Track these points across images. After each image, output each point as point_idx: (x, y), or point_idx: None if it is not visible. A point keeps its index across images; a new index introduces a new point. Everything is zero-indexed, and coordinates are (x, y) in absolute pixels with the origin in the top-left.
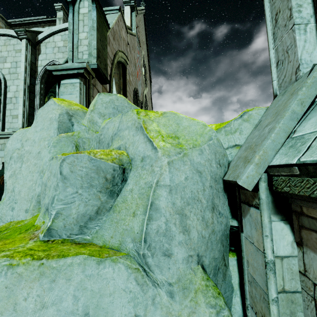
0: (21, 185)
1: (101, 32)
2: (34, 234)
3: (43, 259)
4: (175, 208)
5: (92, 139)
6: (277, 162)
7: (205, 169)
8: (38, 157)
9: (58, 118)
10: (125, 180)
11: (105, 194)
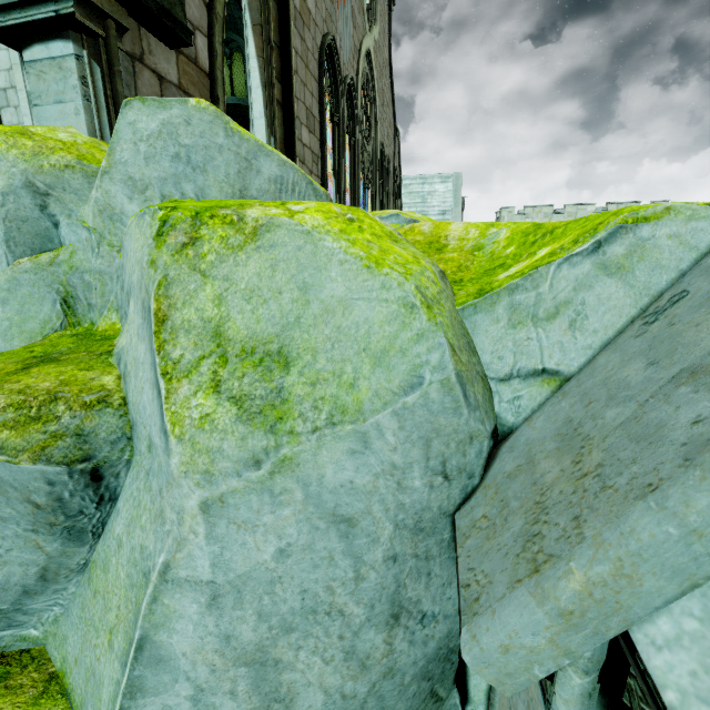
0: None
1: None
2: None
3: None
4: (233, 651)
5: (111, 274)
6: (672, 677)
7: (374, 505)
8: None
9: None
10: (107, 498)
11: (54, 538)
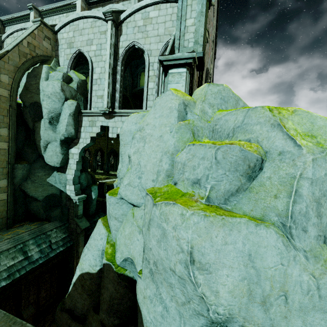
0: (145, 161)
1: (206, 16)
2: (193, 198)
3: (223, 216)
4: (314, 197)
5: (205, 128)
6: None
7: None
8: (160, 140)
9: (177, 108)
10: (261, 168)
11: (245, 178)
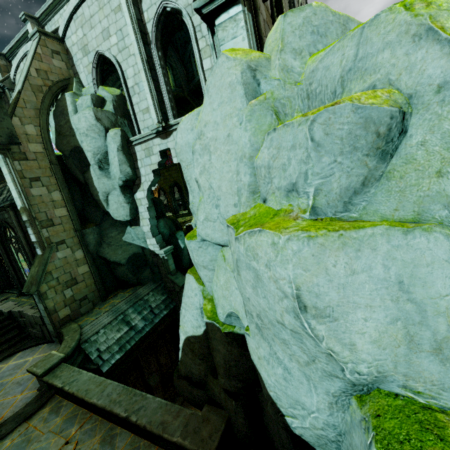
0: (218, 180)
1: None
2: (290, 216)
3: (340, 231)
4: None
5: (294, 97)
6: None
7: None
8: (229, 142)
9: (241, 79)
10: (404, 131)
11: (374, 158)
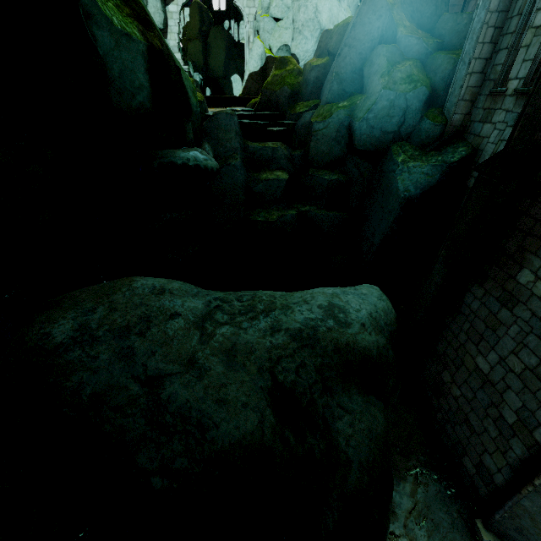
0: None
1: None
2: None
3: None
4: None
5: None
6: None
7: None
8: None
9: None
10: None
11: None
